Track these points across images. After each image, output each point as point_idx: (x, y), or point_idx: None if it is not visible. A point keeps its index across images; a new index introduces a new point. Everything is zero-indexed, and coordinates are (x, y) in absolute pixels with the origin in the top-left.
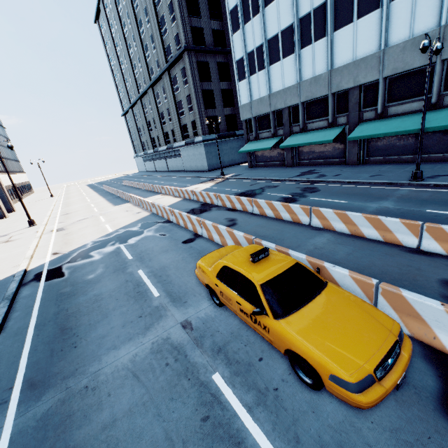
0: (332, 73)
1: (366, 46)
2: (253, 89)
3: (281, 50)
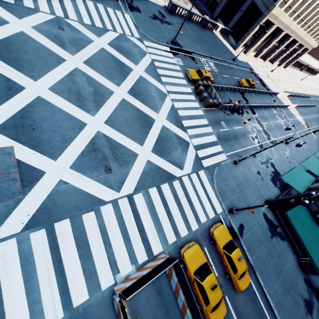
0: None
1: None
2: None
3: None
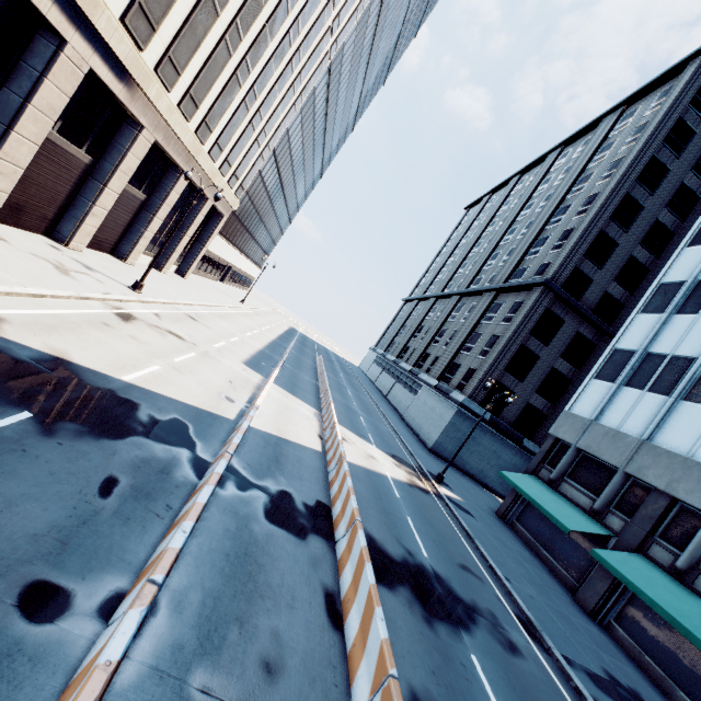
0: None
1: None
2: (615, 407)
3: None
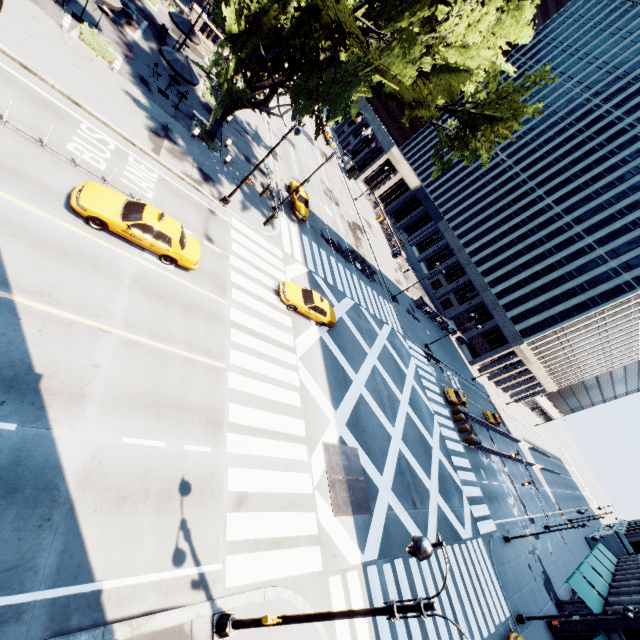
0: None
1: None
2: None
3: None
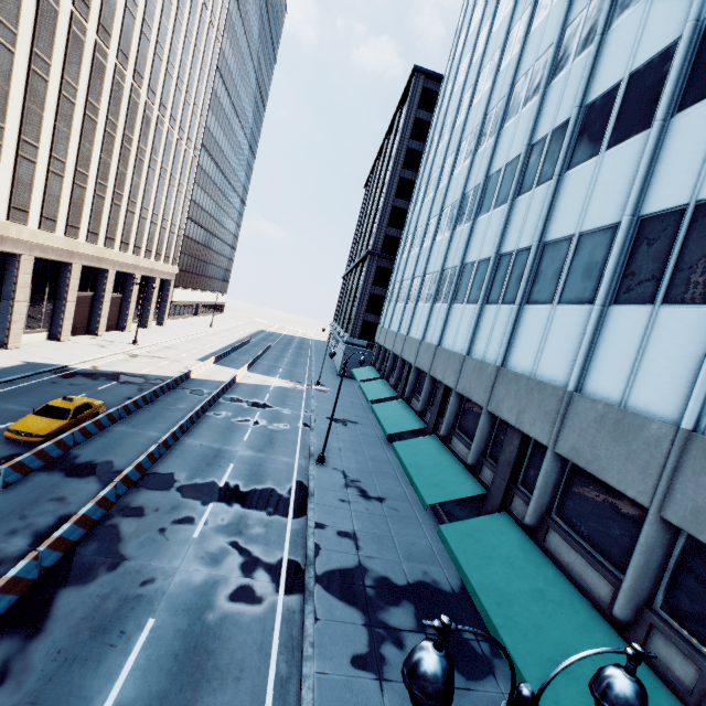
0: (406, 338)
1: (421, 330)
2: (387, 317)
3: (403, 296)
